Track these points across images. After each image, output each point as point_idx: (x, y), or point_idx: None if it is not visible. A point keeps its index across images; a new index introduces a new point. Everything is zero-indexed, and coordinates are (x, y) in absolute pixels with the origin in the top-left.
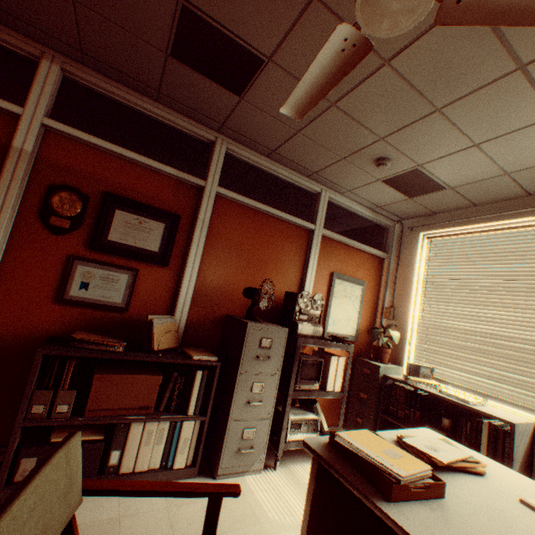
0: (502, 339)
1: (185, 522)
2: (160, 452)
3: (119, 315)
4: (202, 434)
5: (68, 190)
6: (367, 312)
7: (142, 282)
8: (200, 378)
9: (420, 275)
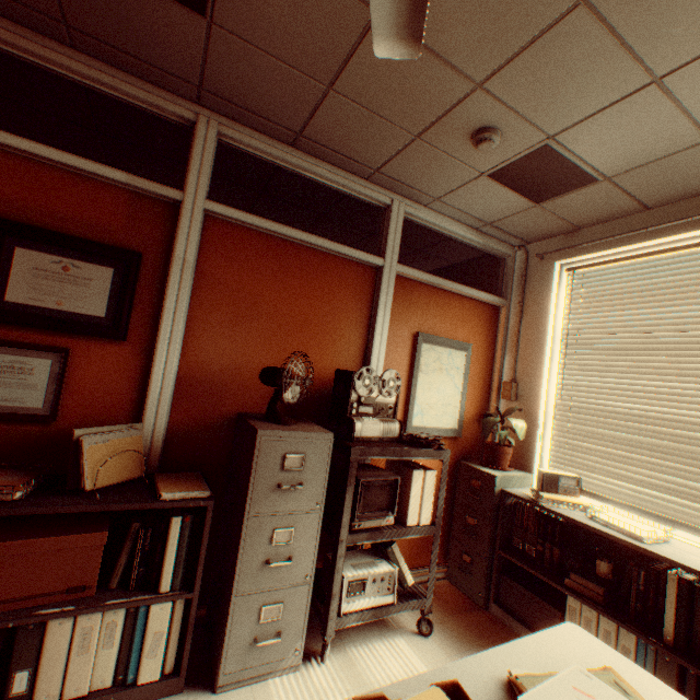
0: (697, 430)
1: None
2: (111, 661)
3: (43, 428)
4: (188, 621)
5: None
6: (476, 391)
7: (80, 371)
8: (178, 529)
9: (558, 329)
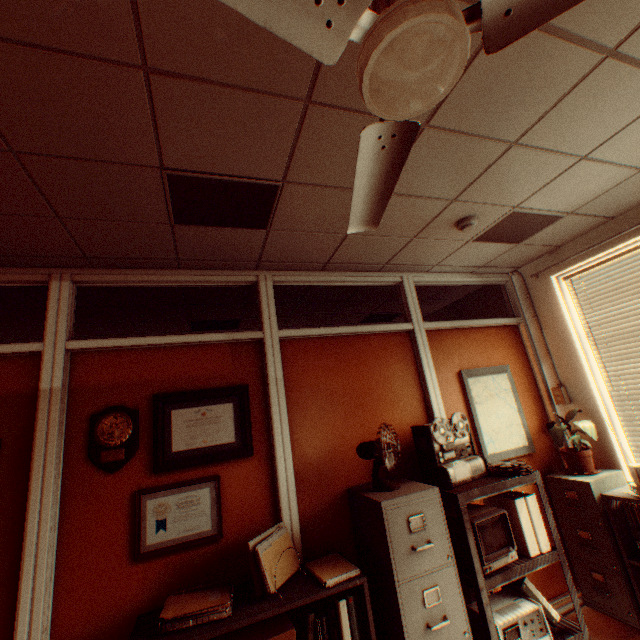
0: None
1: None
2: None
3: (214, 546)
4: None
5: (111, 411)
6: (528, 404)
7: (228, 489)
8: (345, 611)
9: (579, 330)
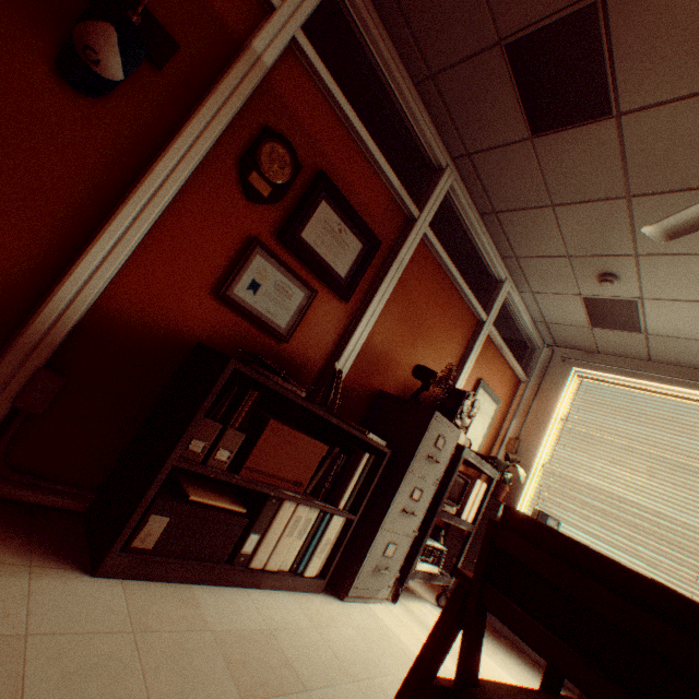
0: (641, 510)
1: (347, 652)
2: (295, 549)
3: (274, 344)
4: (345, 537)
5: (284, 144)
6: (489, 436)
7: (313, 311)
8: (364, 463)
9: (559, 414)
